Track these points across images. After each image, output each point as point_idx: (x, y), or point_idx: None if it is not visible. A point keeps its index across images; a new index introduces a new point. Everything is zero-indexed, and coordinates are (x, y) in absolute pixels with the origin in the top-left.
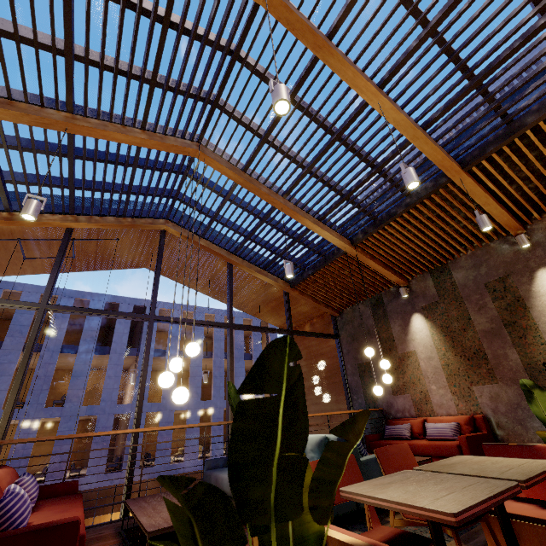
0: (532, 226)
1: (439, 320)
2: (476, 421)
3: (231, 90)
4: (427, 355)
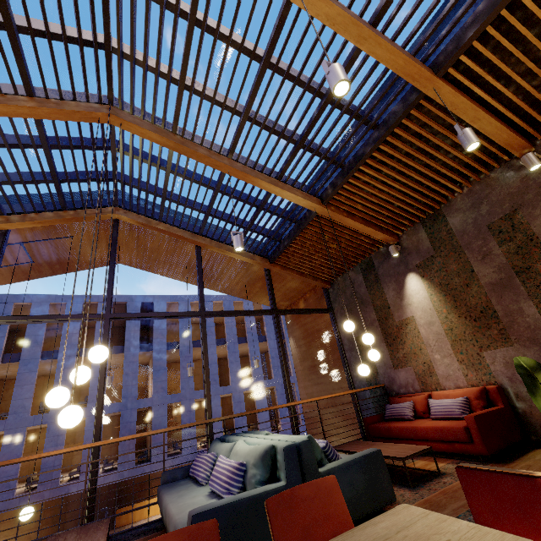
0: None
1: (437, 277)
2: (489, 393)
3: (118, 23)
4: (427, 320)
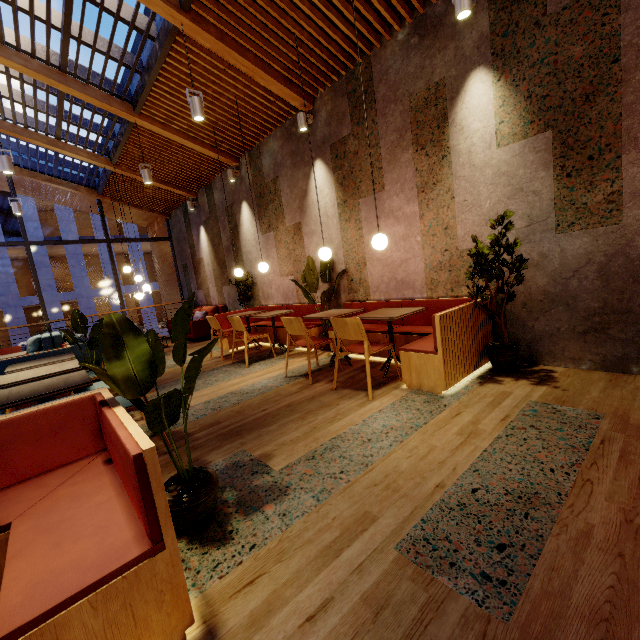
0: (242, 160)
1: (211, 234)
2: (219, 309)
3: None
4: (208, 262)
